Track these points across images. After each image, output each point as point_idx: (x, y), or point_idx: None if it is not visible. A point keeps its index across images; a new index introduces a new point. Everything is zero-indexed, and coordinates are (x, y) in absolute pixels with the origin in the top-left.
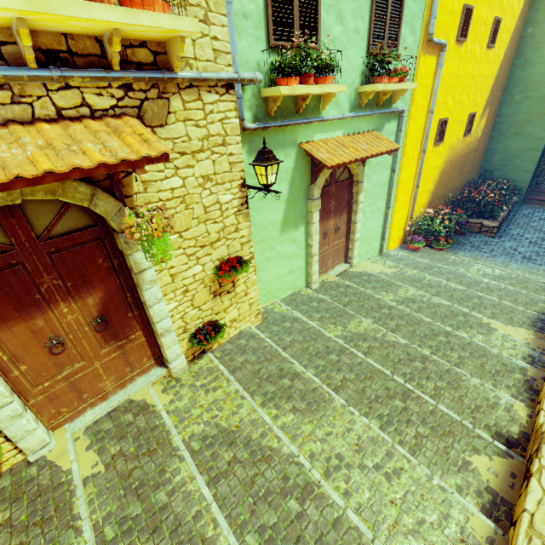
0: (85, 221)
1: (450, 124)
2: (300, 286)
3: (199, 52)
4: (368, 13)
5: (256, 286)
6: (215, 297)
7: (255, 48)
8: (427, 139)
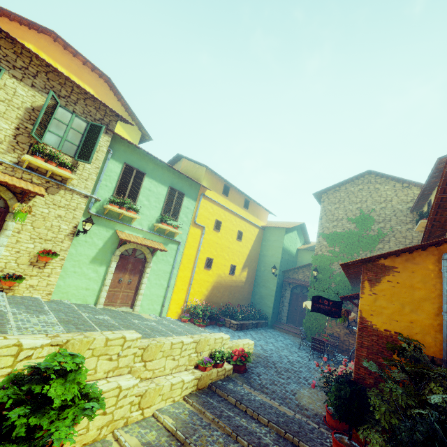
0: (2, 205)
1: (216, 263)
2: (90, 302)
3: (79, 185)
4: (162, 204)
5: (58, 276)
6: (31, 265)
7: (107, 194)
8: (197, 261)
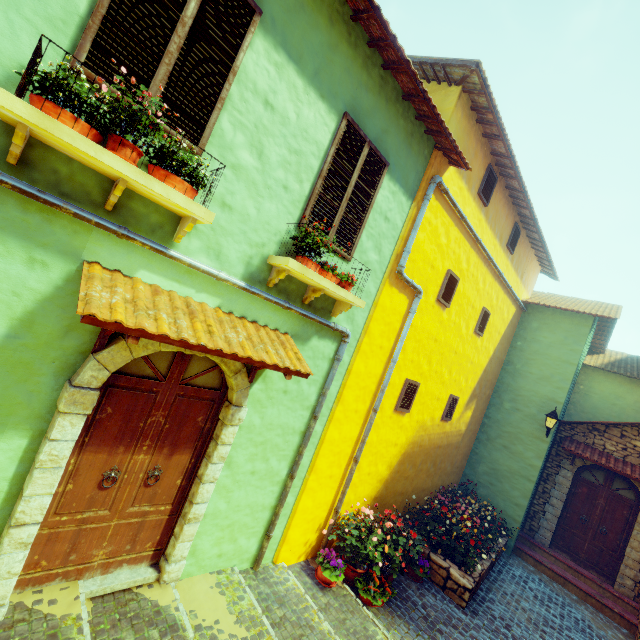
0: None
1: (422, 393)
2: None
3: None
4: (311, 181)
5: None
6: None
7: (29, 44)
8: (383, 394)
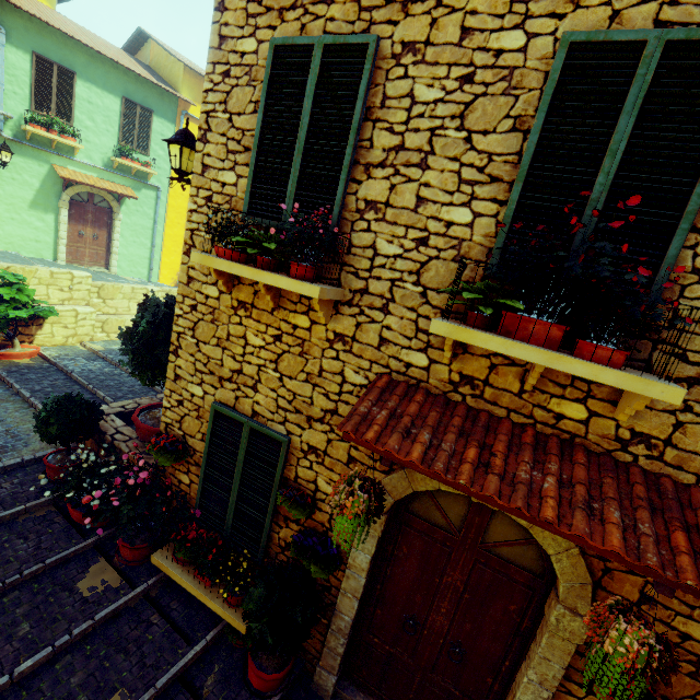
0: None
1: None
2: (47, 257)
3: None
4: (118, 126)
5: None
6: None
7: (21, 108)
8: None
